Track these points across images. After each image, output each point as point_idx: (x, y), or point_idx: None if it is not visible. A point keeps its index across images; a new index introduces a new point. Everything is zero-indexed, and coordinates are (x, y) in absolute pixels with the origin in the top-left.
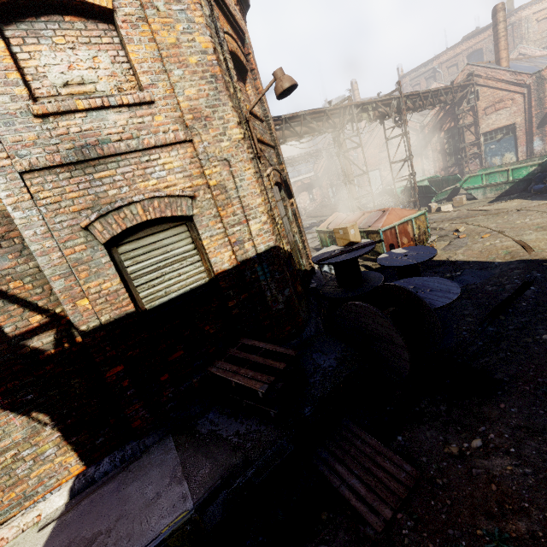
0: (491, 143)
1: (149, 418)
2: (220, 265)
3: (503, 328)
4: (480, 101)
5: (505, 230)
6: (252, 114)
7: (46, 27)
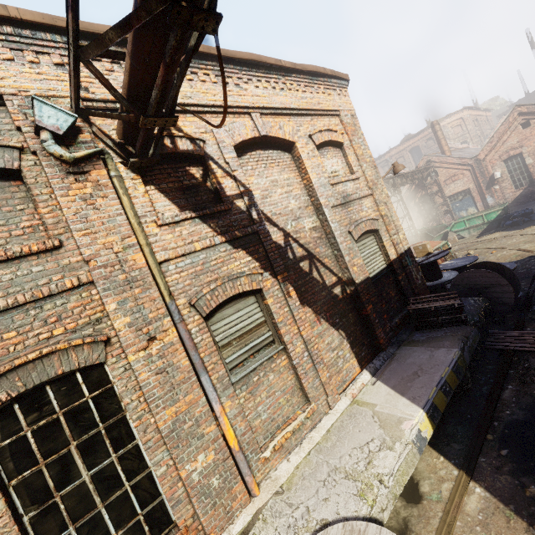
0: (456, 202)
1: (385, 339)
2: (392, 256)
3: None
4: (440, 176)
5: (504, 247)
6: None
7: (325, 151)
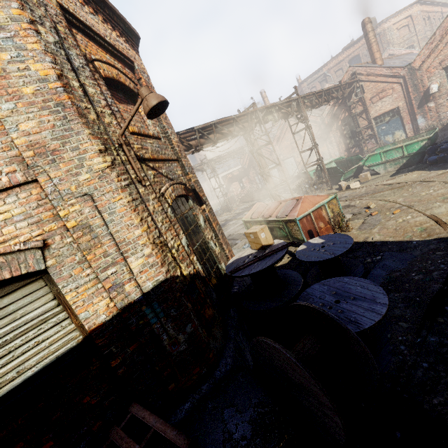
0: (382, 124)
1: None
2: (93, 319)
3: (446, 337)
4: (366, 93)
5: (413, 204)
6: (141, 135)
7: None
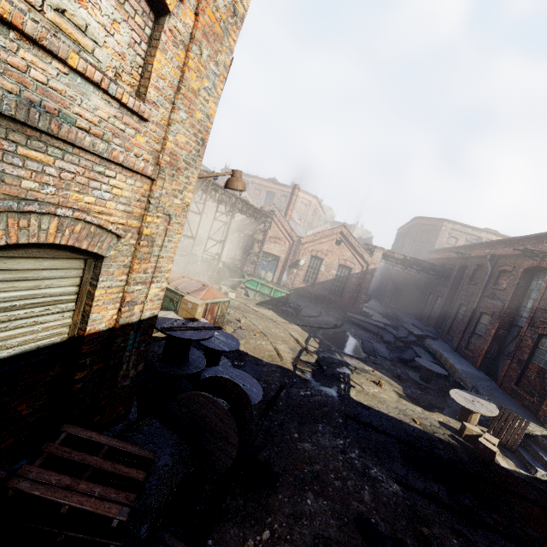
0: (265, 260)
1: None
2: (97, 324)
3: (272, 423)
4: (271, 231)
5: (268, 335)
6: None
7: None
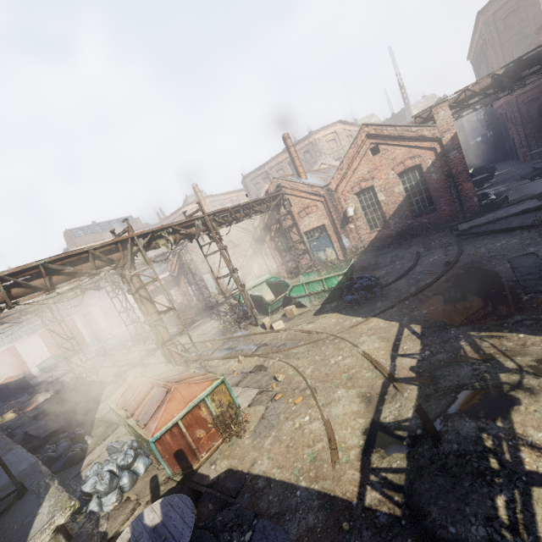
0: (313, 240)
1: None
2: None
3: None
4: (293, 206)
5: (318, 386)
6: None
7: None
